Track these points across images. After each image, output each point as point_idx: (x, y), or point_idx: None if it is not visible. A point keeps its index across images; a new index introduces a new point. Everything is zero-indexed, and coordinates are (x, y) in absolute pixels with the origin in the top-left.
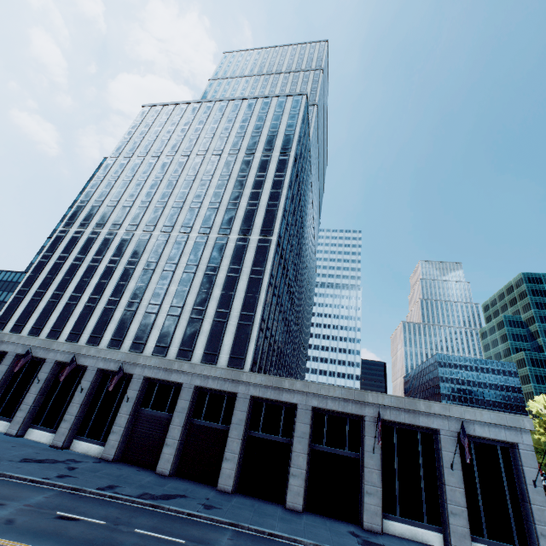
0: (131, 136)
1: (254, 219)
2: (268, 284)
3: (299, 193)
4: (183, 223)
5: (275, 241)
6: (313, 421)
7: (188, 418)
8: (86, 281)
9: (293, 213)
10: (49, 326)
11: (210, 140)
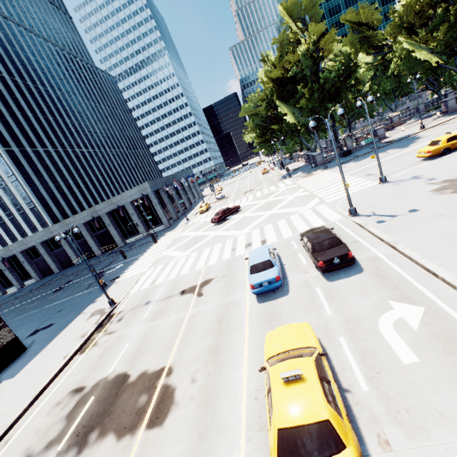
0: None
1: None
2: (24, 180)
3: None
4: None
5: (2, 150)
6: (89, 227)
7: (50, 253)
8: None
9: (2, 100)
10: None
11: None
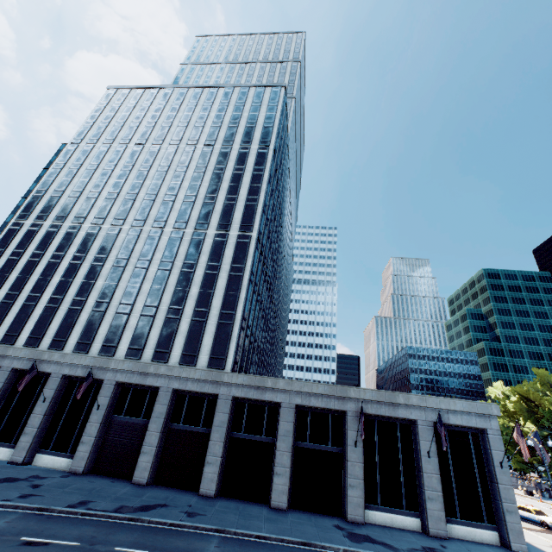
0: (95, 120)
1: (233, 214)
2: (248, 281)
3: (278, 188)
4: (156, 217)
5: (256, 237)
6: (296, 419)
7: (167, 423)
8: (46, 279)
9: (273, 209)
10: (3, 330)
11: (184, 129)
